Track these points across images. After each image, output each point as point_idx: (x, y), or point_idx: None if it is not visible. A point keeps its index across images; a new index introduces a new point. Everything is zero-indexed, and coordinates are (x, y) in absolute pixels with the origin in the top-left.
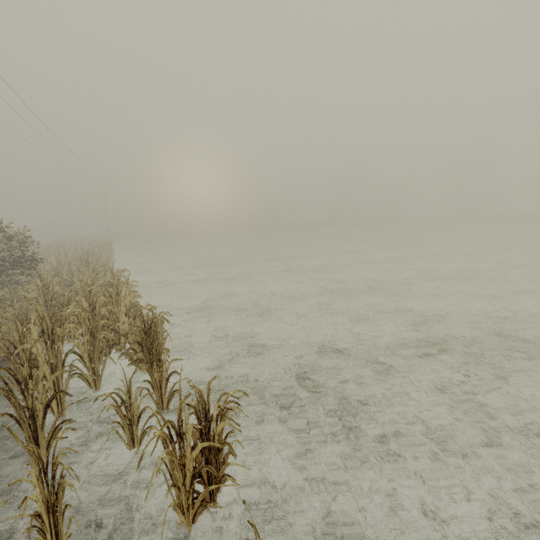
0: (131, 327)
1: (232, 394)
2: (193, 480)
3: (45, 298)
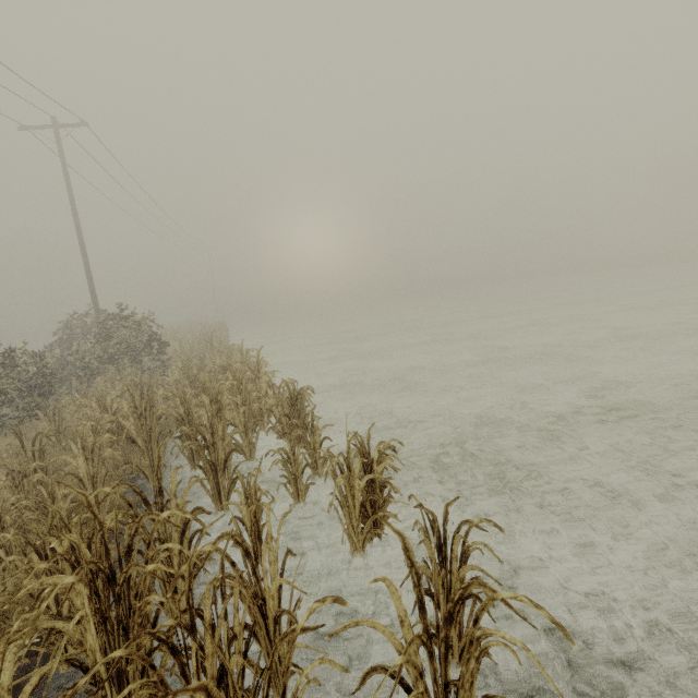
0: (276, 402)
1: (388, 443)
2: (362, 509)
3: (190, 379)
